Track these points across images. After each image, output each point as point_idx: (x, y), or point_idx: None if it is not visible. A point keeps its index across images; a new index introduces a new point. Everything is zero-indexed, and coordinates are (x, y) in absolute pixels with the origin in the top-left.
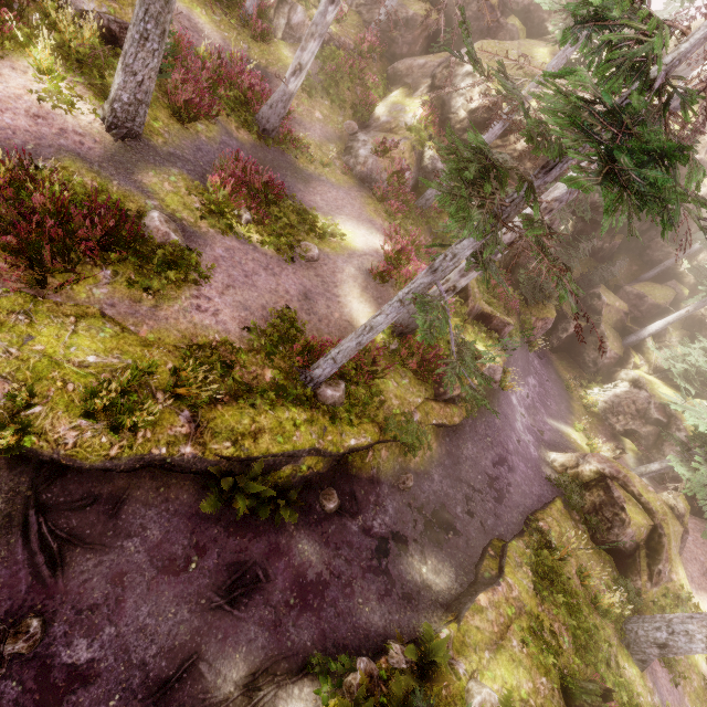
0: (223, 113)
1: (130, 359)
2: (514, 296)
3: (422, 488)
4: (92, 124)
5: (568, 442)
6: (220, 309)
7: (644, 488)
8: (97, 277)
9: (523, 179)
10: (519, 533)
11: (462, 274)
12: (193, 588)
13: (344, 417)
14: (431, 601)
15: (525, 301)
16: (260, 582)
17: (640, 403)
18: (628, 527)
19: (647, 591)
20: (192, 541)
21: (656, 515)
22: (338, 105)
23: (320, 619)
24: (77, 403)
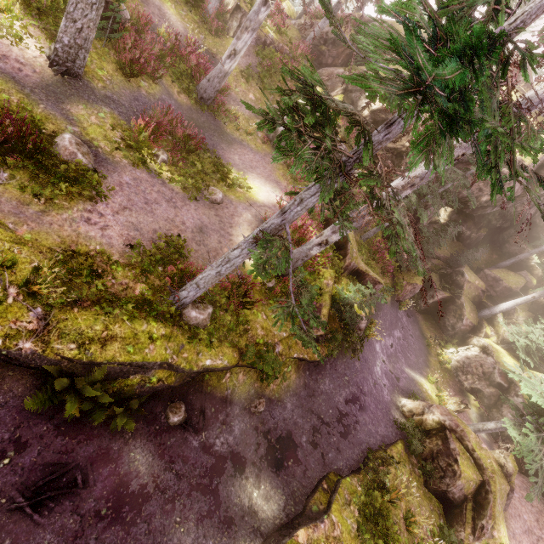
0: (169, 79)
1: None
2: (390, 262)
3: (273, 414)
4: (36, 58)
5: (420, 391)
6: (110, 225)
7: (478, 445)
8: None
9: (356, 123)
10: (357, 469)
11: (333, 230)
12: None
13: (204, 338)
14: (253, 528)
15: (399, 267)
16: (75, 487)
17: (486, 367)
18: (458, 479)
19: (469, 543)
20: (14, 436)
21: (486, 471)
22: (269, 92)
23: (129, 534)
24: None
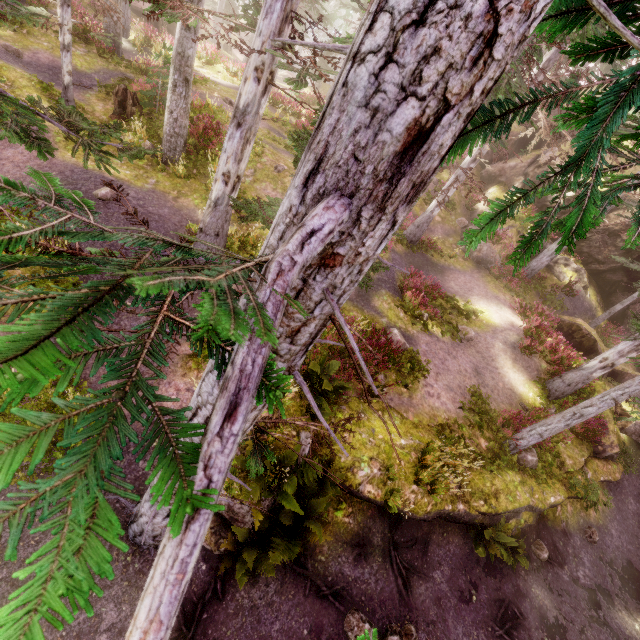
0: None
1: (416, 439)
2: None
3: (605, 543)
4: None
5: None
6: (439, 393)
7: None
8: (379, 380)
9: None
10: None
11: (621, 355)
12: (480, 616)
13: (541, 477)
14: None
15: None
16: (518, 618)
17: None
18: None
19: None
20: (467, 577)
21: None
22: (451, 208)
23: None
24: (408, 474)
